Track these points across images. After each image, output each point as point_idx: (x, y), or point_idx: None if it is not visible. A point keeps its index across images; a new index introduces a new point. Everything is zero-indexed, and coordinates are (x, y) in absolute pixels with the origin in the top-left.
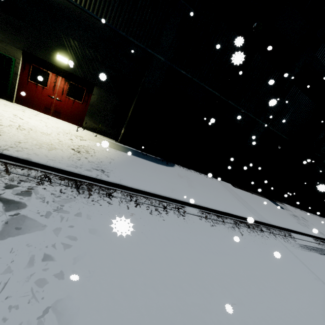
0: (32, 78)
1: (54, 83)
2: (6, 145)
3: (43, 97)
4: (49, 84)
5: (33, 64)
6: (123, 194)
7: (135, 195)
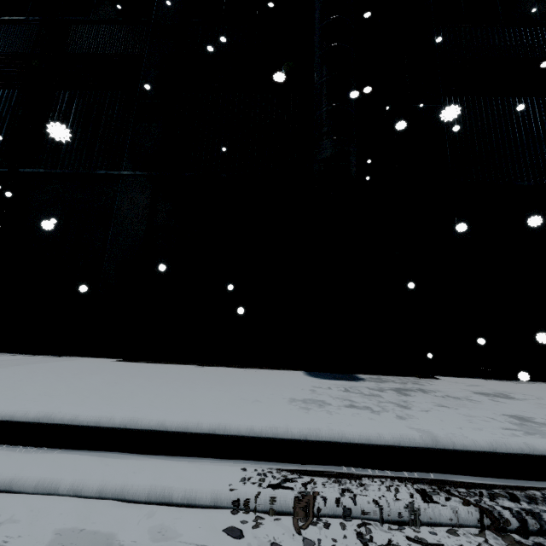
0: None
1: None
2: None
3: None
4: None
5: None
6: None
7: None
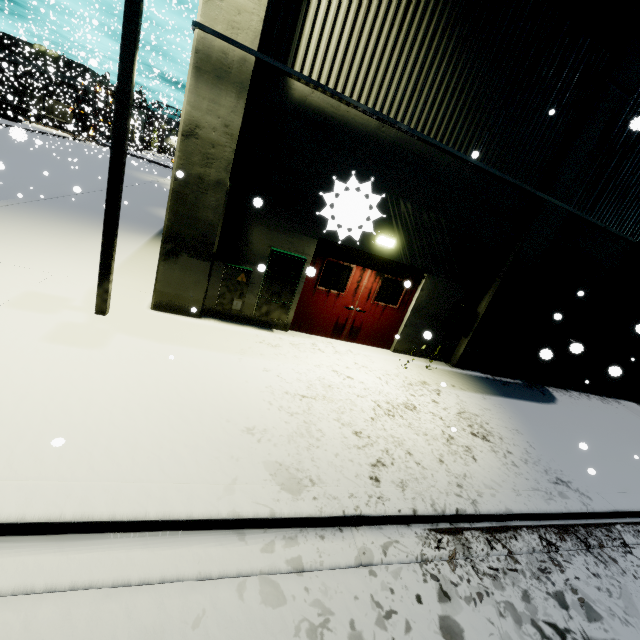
0: (322, 282)
1: (356, 283)
2: (452, 485)
3: (335, 311)
4: (348, 286)
5: (328, 257)
6: (630, 531)
7: (639, 526)
